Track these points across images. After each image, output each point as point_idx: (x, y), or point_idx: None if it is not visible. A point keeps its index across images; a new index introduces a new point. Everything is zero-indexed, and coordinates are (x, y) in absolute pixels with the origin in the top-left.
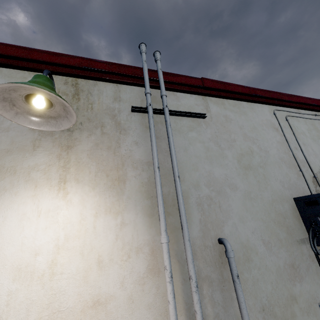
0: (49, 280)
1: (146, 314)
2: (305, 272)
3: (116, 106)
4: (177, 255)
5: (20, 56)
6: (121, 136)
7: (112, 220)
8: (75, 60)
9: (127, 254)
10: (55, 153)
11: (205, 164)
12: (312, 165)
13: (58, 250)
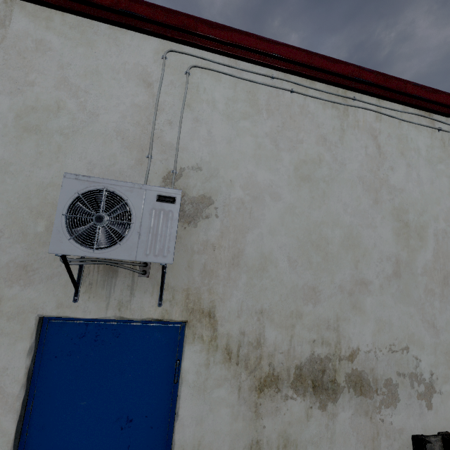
0: None
1: None
2: (43, 279)
3: None
4: None
5: None
6: None
7: None
8: None
9: None
10: None
11: None
12: (186, 155)
13: None
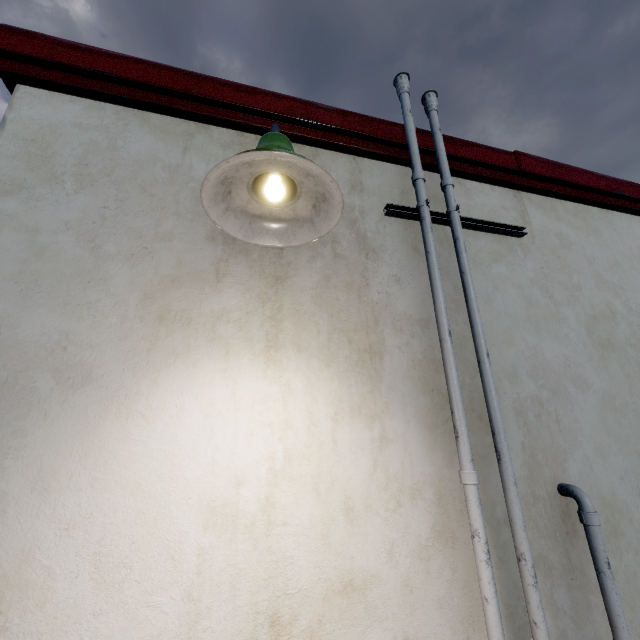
0: (264, 534)
1: (436, 618)
2: None
3: (355, 201)
4: (485, 509)
5: (185, 91)
6: (368, 263)
7: (364, 430)
8: (282, 104)
9: (396, 499)
10: (255, 290)
11: (526, 333)
12: None
13: (275, 479)
